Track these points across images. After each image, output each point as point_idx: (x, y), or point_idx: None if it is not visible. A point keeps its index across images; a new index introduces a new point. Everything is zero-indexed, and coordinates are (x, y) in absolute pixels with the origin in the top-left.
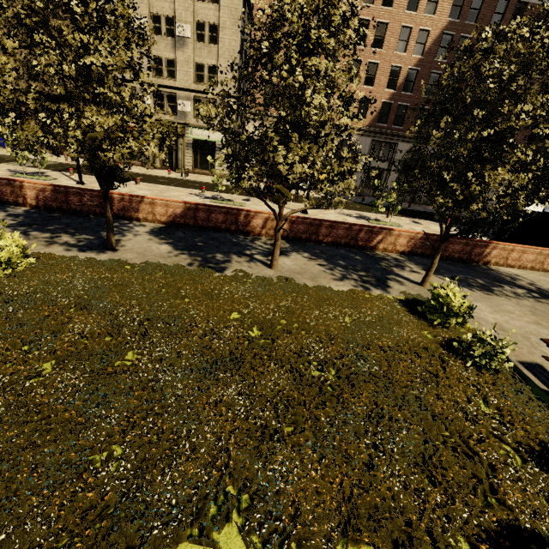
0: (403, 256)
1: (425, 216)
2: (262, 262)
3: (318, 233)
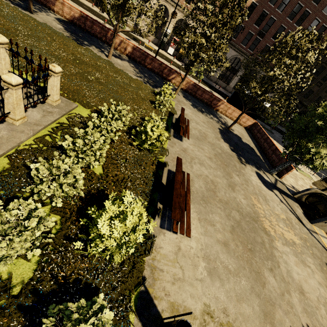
0: (181, 90)
1: (221, 94)
2: (106, 54)
3: (145, 61)
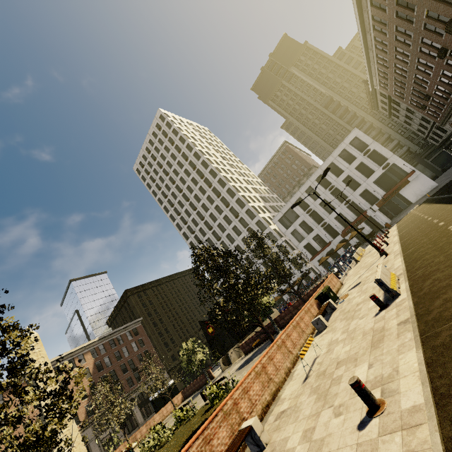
0: None
1: None
2: None
3: None
